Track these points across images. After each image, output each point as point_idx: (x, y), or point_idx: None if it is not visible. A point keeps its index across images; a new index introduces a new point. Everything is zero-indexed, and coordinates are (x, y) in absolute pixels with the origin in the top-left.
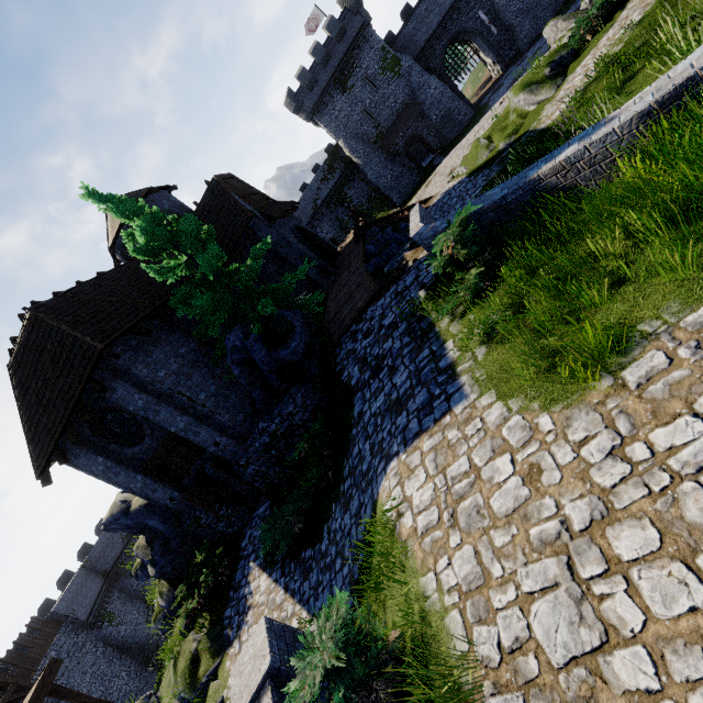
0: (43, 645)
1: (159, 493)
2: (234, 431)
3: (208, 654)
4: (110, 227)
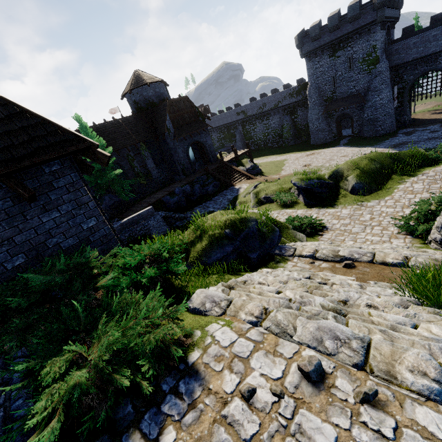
0: None
1: None
2: None
3: None
4: (127, 86)
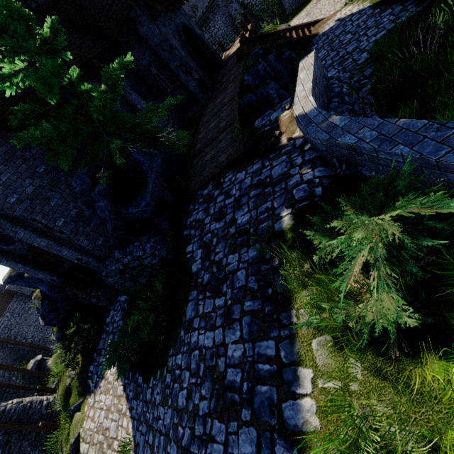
0: (1, 309)
1: (41, 276)
2: (94, 252)
3: (76, 391)
4: None
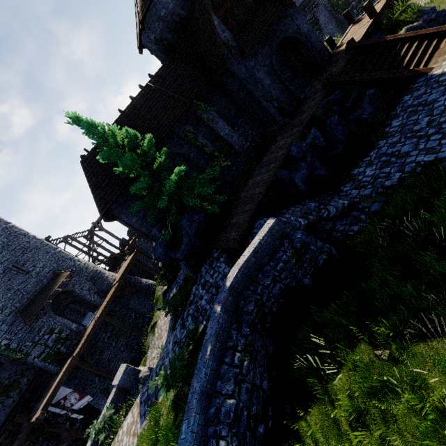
0: None
1: None
2: None
3: (160, 301)
4: (137, 24)
